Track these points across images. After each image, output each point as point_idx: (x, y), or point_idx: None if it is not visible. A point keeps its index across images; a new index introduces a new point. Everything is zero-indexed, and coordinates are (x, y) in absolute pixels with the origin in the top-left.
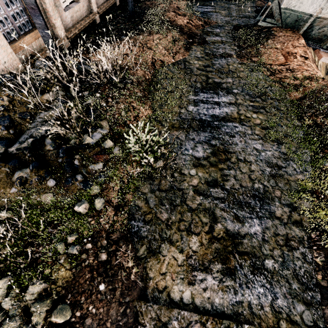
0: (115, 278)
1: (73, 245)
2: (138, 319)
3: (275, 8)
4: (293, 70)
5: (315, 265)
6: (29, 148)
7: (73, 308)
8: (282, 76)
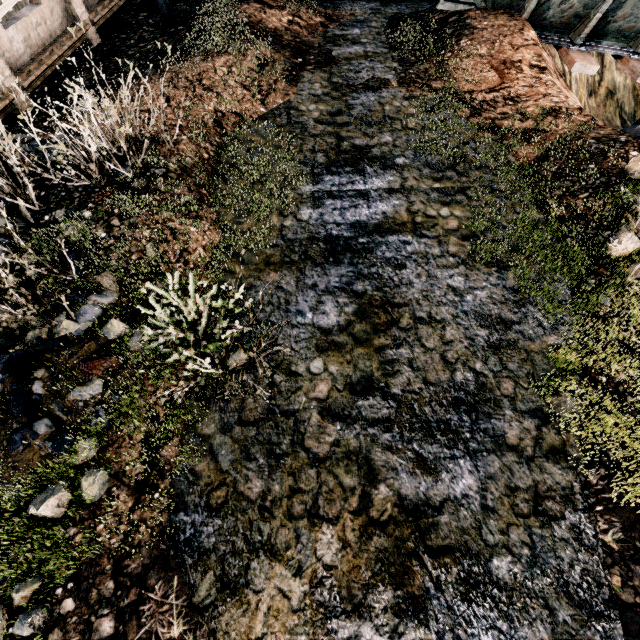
0: None
1: (24, 615)
2: None
3: None
4: (518, 100)
5: (604, 552)
6: None
7: None
8: (496, 114)
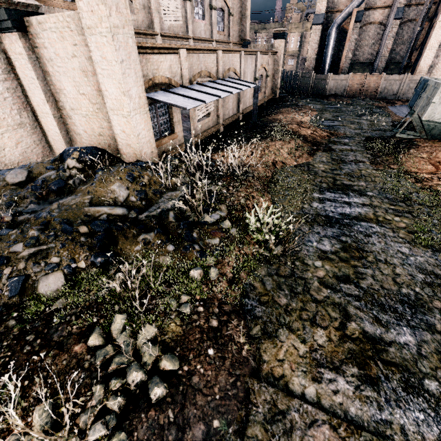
0: (225, 347)
1: (186, 303)
2: (249, 396)
3: (415, 122)
4: None
5: None
6: (156, 216)
7: (181, 361)
8: (432, 184)
